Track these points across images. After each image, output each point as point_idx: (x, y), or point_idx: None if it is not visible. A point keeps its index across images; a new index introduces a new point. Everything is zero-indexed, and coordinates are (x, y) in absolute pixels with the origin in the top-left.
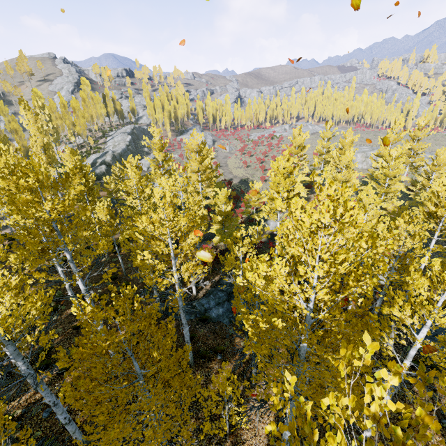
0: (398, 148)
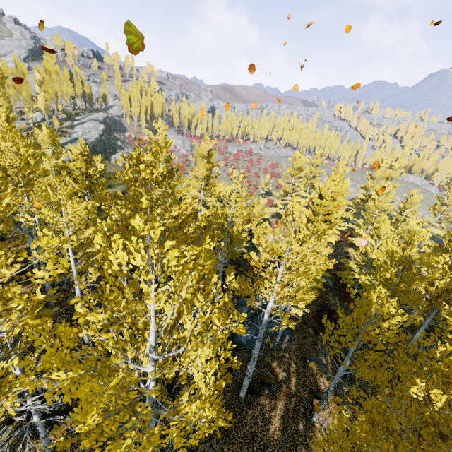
0: (389, 184)
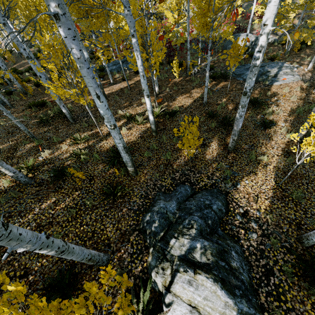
0: None
